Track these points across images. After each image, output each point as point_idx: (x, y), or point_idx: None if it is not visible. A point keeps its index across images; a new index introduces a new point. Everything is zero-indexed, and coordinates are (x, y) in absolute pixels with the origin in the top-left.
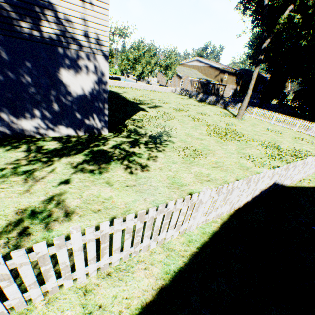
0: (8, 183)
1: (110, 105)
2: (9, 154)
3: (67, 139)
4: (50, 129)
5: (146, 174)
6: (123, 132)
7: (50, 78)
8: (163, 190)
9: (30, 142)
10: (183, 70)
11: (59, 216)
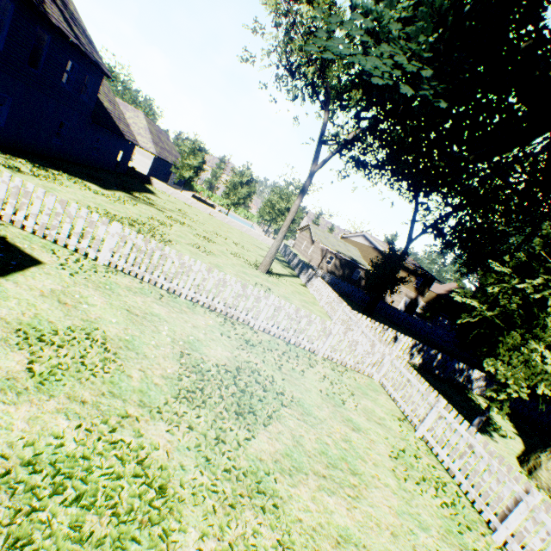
0: None
1: (76, 170)
2: None
3: None
4: None
5: None
6: None
7: None
8: None
9: None
10: (330, 237)
11: None
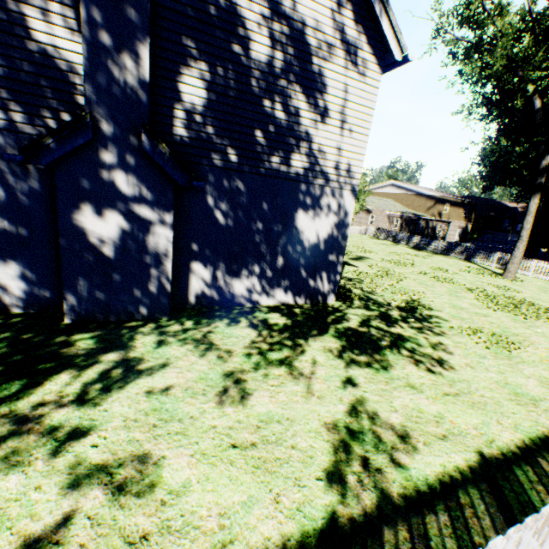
0: (273, 378)
1: None
2: (235, 331)
3: (286, 309)
4: (265, 294)
5: (456, 375)
6: (353, 299)
7: (284, 222)
8: (511, 406)
9: (245, 313)
10: (372, 200)
11: (393, 441)
